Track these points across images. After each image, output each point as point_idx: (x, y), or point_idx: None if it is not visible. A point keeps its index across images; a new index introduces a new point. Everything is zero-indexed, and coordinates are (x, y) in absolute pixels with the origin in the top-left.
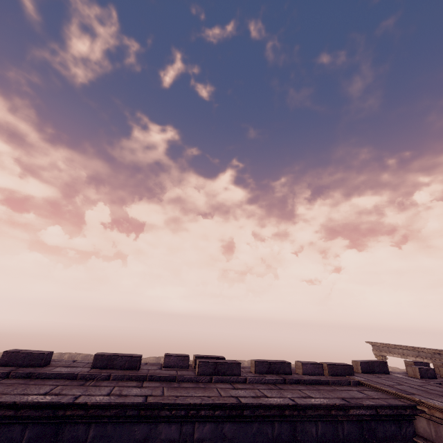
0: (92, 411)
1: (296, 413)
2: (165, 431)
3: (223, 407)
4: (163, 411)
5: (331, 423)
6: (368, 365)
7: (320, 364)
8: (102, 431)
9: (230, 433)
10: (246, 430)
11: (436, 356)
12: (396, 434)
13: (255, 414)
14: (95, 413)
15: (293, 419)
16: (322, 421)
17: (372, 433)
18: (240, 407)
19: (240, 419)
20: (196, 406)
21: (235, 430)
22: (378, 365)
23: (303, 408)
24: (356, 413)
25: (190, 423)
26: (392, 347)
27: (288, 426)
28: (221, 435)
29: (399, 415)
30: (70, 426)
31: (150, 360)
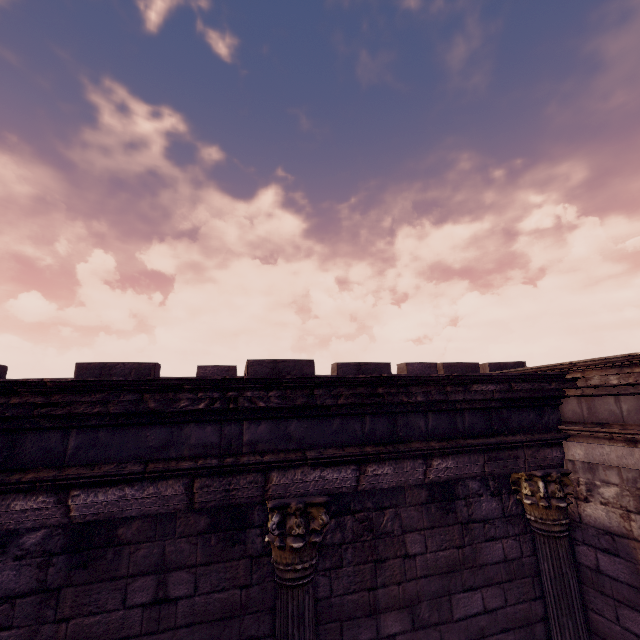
0: (58, 397)
1: (394, 391)
2: (196, 435)
3: (280, 384)
4: (183, 394)
5: (447, 414)
6: (500, 366)
7: (432, 363)
8: (91, 439)
9: (298, 433)
10: (322, 428)
11: None
12: (535, 423)
13: (335, 403)
14: (65, 400)
15: (392, 410)
16: (434, 412)
17: (504, 424)
18: (307, 383)
19: (312, 413)
20: (235, 383)
21: (306, 428)
22: (513, 365)
23: (404, 383)
24: (481, 389)
25: (235, 422)
26: None
27: (385, 420)
28: (284, 435)
29: (540, 398)
30: (34, 434)
31: None
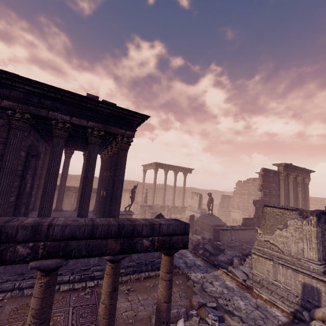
0: None
1: None
2: None
3: None
4: None
5: None
6: None
7: None
8: None
9: None
10: None
11: (154, 165)
12: None
13: None
14: None
15: None
16: None
17: None
18: None
19: None
20: None
21: None
22: None
23: None
24: None
25: None
26: (147, 165)
27: None
28: None
29: None
30: None
31: None
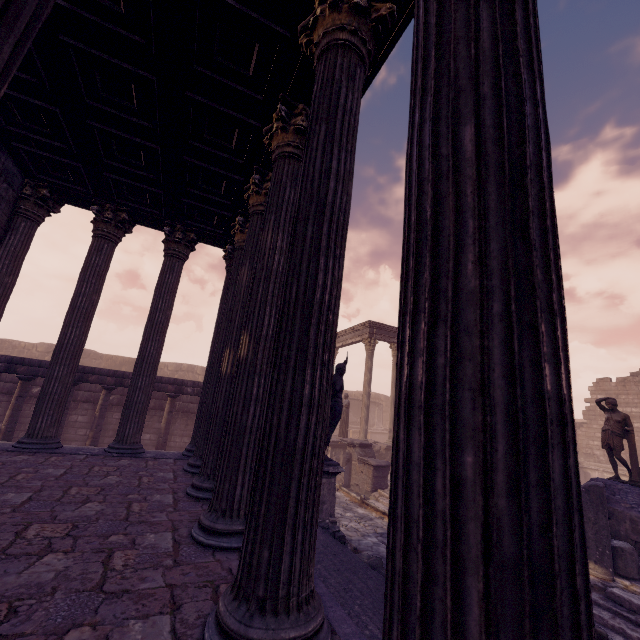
0: None
1: None
2: None
3: None
4: None
5: None
6: None
7: None
8: None
9: None
10: None
11: (364, 331)
12: None
13: None
14: None
15: None
16: None
17: None
18: None
19: None
20: None
21: None
22: None
23: None
24: None
25: None
26: (340, 335)
27: None
28: None
29: None
30: None
31: (40, 343)
